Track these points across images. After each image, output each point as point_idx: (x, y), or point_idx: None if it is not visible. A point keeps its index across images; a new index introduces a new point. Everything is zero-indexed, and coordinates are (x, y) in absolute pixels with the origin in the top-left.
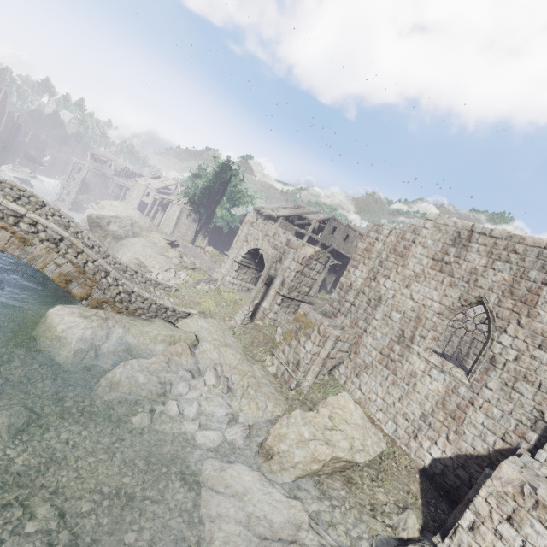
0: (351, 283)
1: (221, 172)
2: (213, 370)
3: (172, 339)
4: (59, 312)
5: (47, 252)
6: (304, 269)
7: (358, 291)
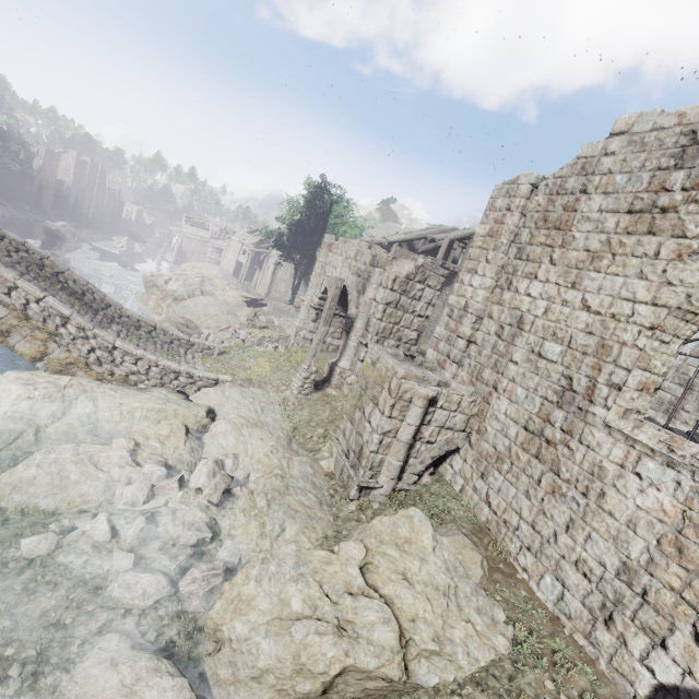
0: (466, 302)
1: (314, 198)
2: (210, 464)
3: (161, 416)
4: (1, 379)
5: None
6: (401, 299)
7: (479, 313)
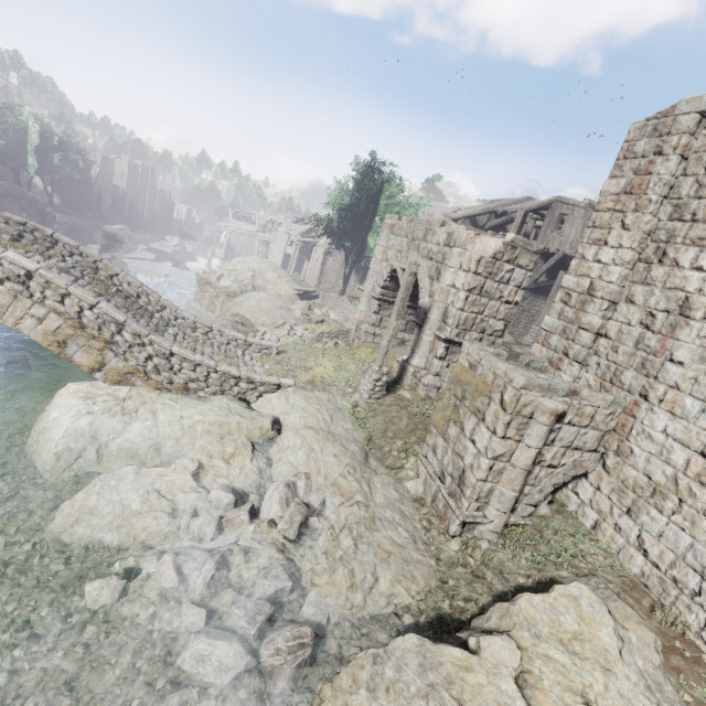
0: (592, 283)
1: (364, 178)
2: (282, 488)
3: (224, 430)
4: (62, 392)
5: (13, 299)
6: (486, 283)
7: (613, 297)
